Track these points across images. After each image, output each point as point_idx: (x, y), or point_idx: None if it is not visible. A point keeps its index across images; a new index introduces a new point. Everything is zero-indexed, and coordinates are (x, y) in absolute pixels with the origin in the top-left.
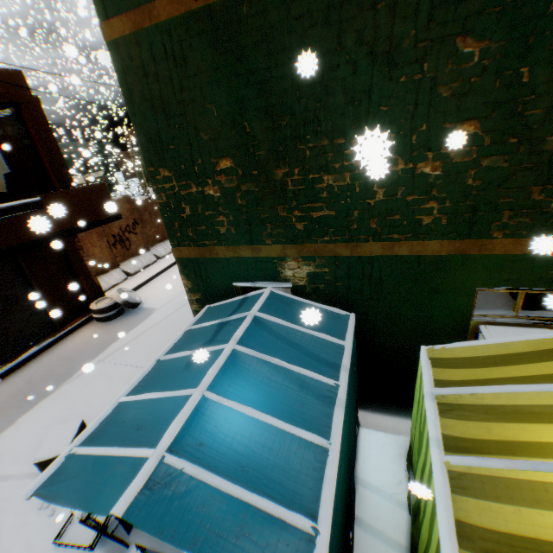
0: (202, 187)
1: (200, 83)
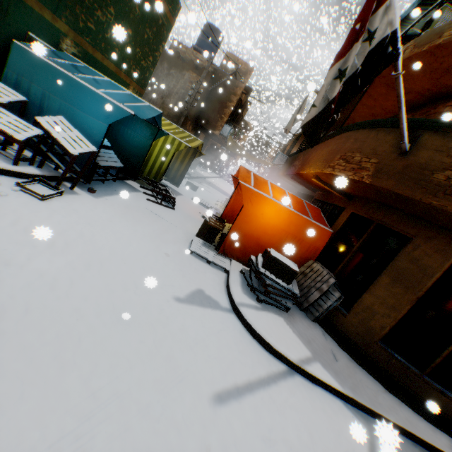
0: None
1: None
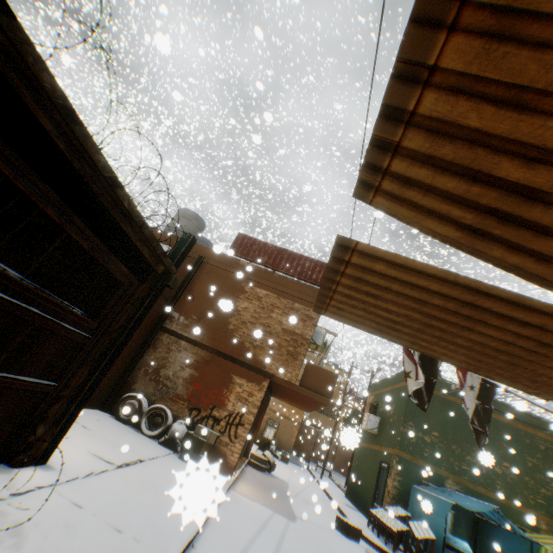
0: (423, 435)
1: (435, 409)
